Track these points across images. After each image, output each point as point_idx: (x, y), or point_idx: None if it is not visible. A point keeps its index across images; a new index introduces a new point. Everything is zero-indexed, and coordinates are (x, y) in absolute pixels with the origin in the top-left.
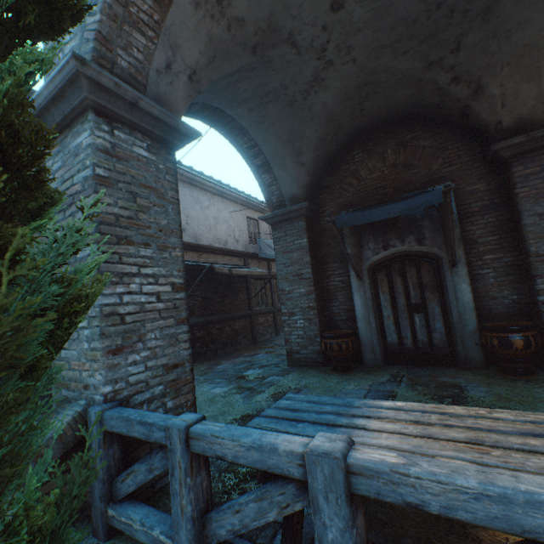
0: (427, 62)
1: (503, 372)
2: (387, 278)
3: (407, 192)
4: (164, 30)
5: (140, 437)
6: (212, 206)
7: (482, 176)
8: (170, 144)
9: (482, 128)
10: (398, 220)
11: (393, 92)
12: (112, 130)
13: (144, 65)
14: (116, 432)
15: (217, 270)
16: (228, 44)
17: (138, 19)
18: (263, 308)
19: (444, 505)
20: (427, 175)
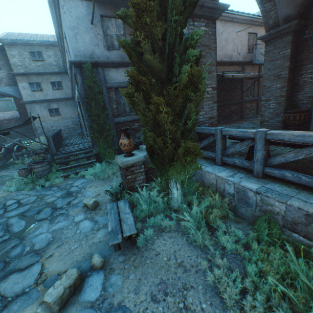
0: None
1: None
2: None
3: None
4: None
5: (206, 132)
6: (224, 31)
7: None
8: (214, 18)
9: None
10: None
11: None
12: (193, 23)
13: None
14: (199, 132)
15: (225, 77)
16: None
17: None
18: (250, 98)
19: (288, 139)
20: None
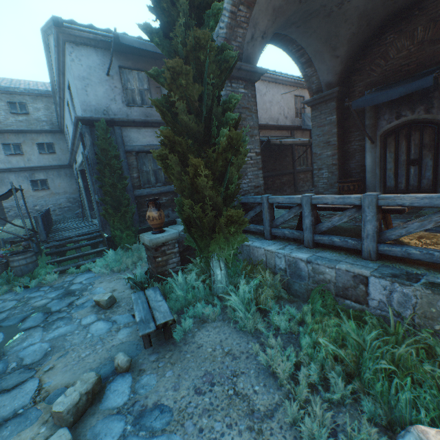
0: None
1: None
2: (394, 141)
3: (428, 67)
4: (251, 20)
5: (252, 202)
6: (268, 92)
7: None
8: (253, 81)
9: None
10: (412, 94)
11: None
12: (231, 85)
13: (241, 44)
14: (243, 202)
15: (271, 142)
16: (283, 7)
17: (240, 22)
18: (304, 168)
19: (331, 202)
20: None
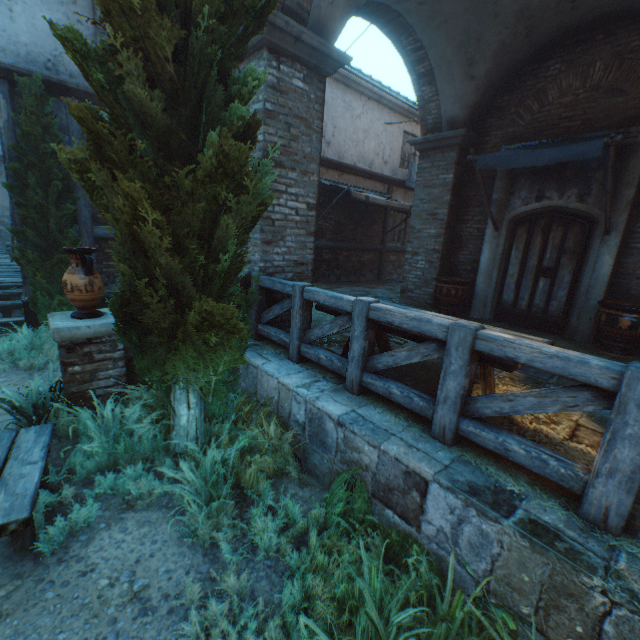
0: None
1: (598, 348)
2: (526, 234)
3: (596, 130)
4: None
5: (279, 290)
6: (365, 115)
7: None
8: (322, 72)
9: None
10: (566, 167)
11: None
12: (279, 66)
13: None
14: (266, 287)
15: (353, 196)
16: None
17: None
18: (398, 246)
19: (400, 323)
20: (634, 108)
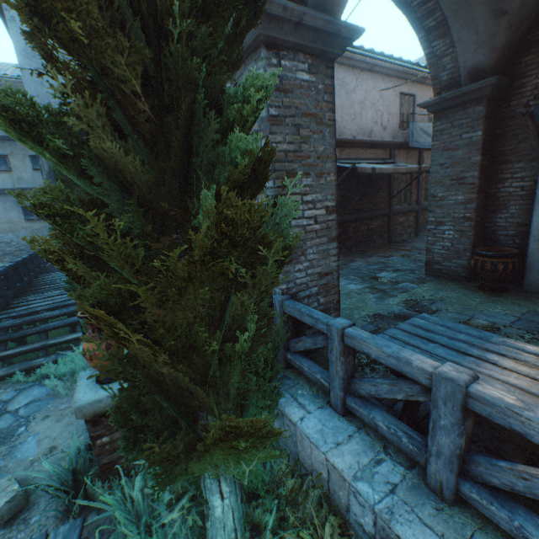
0: None
1: None
2: None
3: None
4: None
5: (308, 324)
6: (359, 87)
7: None
8: (329, 56)
9: None
10: None
11: None
12: (279, 61)
13: None
14: (292, 316)
15: (359, 171)
16: None
17: None
18: (405, 207)
19: None
20: None
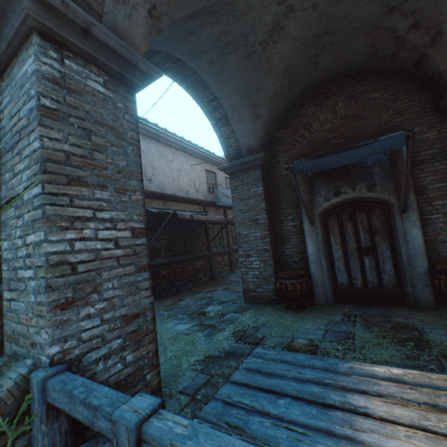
0: (388, 7)
1: None
2: (338, 223)
3: (358, 142)
4: None
5: (83, 421)
6: (176, 159)
7: (433, 125)
8: (129, 83)
9: (436, 77)
10: (349, 168)
11: (349, 43)
12: (62, 58)
13: None
14: (59, 407)
15: (180, 216)
16: None
17: None
18: (220, 249)
19: None
20: (378, 125)
